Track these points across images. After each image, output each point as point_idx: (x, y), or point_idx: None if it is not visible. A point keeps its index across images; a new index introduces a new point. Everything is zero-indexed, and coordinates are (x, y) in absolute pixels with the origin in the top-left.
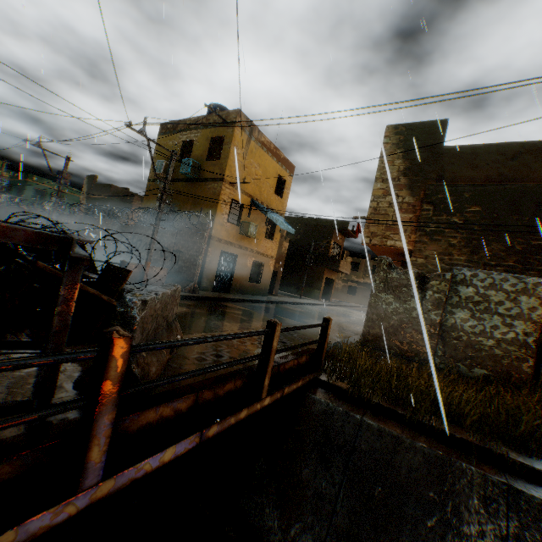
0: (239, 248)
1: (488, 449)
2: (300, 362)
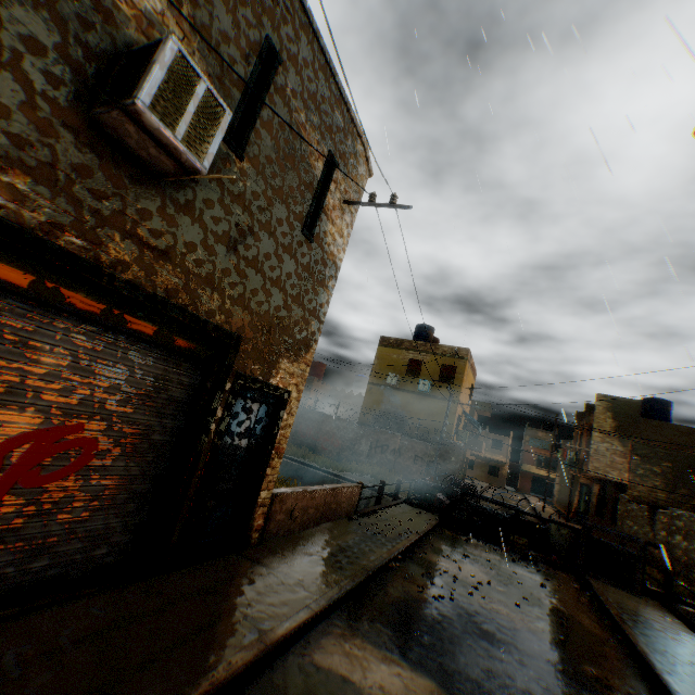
0: None
1: None
2: None
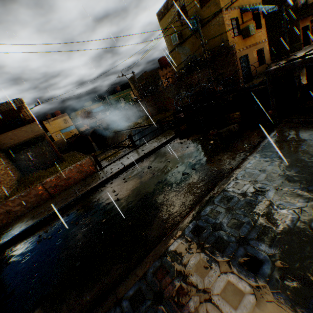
0: (246, 49)
1: None
2: None
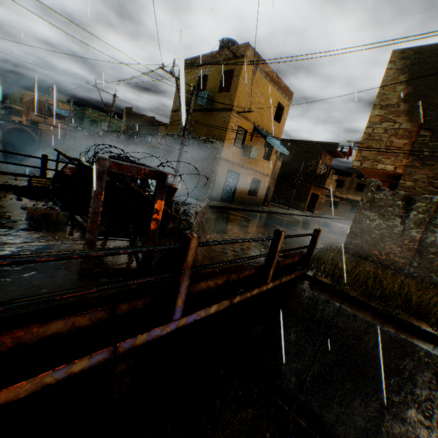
0: (241, 167)
1: None
2: (293, 260)
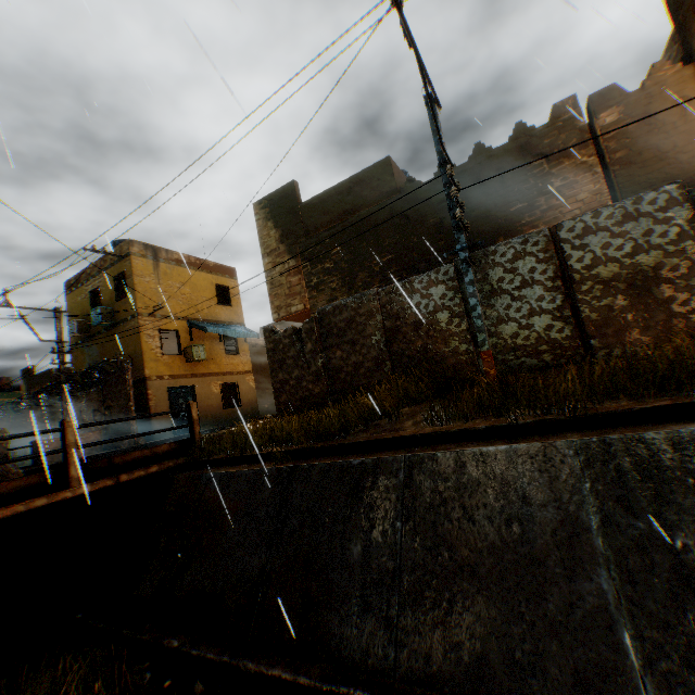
0: (193, 377)
1: (301, 449)
2: (158, 451)
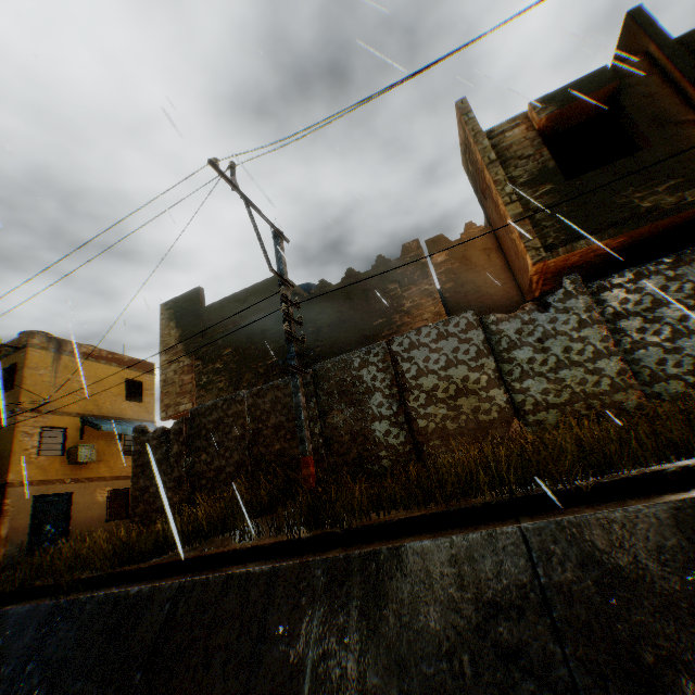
0: (74, 483)
1: (101, 574)
2: None
